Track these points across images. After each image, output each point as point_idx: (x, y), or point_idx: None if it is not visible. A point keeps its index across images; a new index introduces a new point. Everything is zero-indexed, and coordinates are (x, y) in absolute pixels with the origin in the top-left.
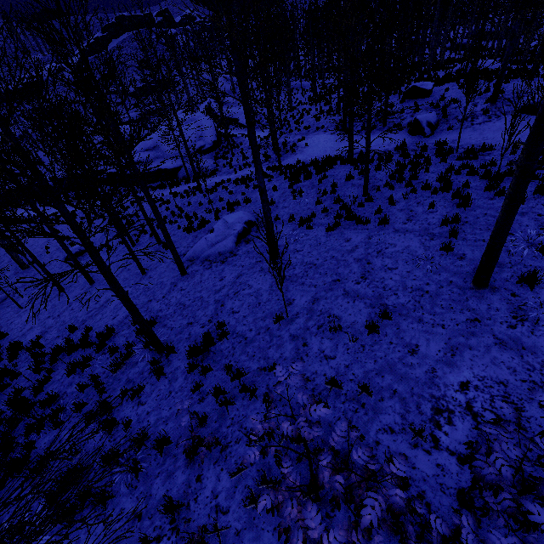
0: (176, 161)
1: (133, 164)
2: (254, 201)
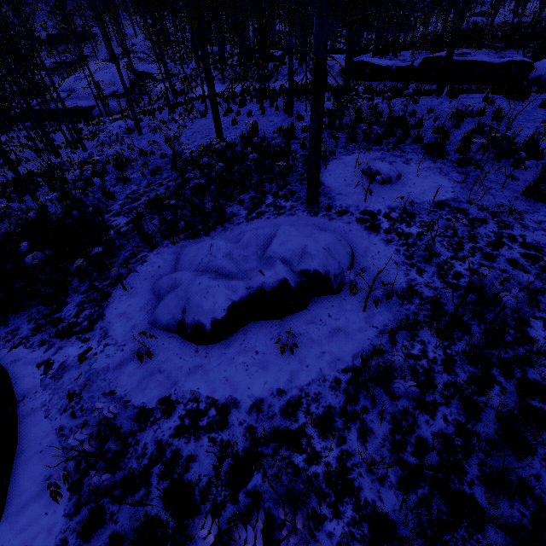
0: (90, 101)
1: (43, 63)
2: (146, 121)
